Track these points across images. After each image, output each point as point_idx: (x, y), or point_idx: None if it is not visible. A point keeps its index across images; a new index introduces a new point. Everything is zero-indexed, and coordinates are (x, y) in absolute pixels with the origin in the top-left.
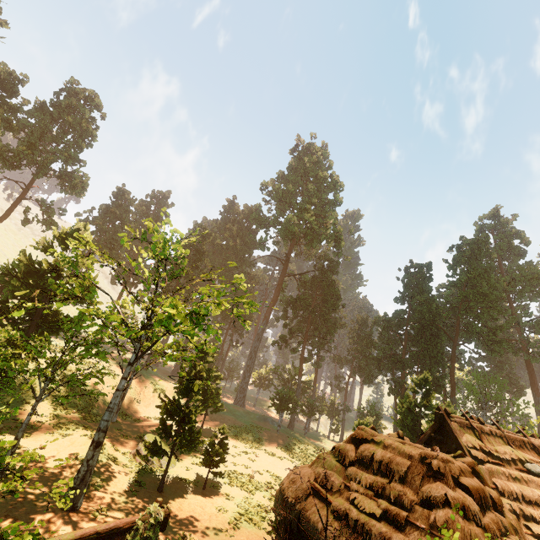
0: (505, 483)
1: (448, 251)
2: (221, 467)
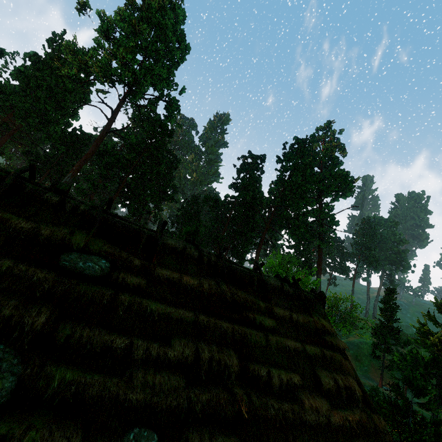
0: None
1: (283, 149)
2: None
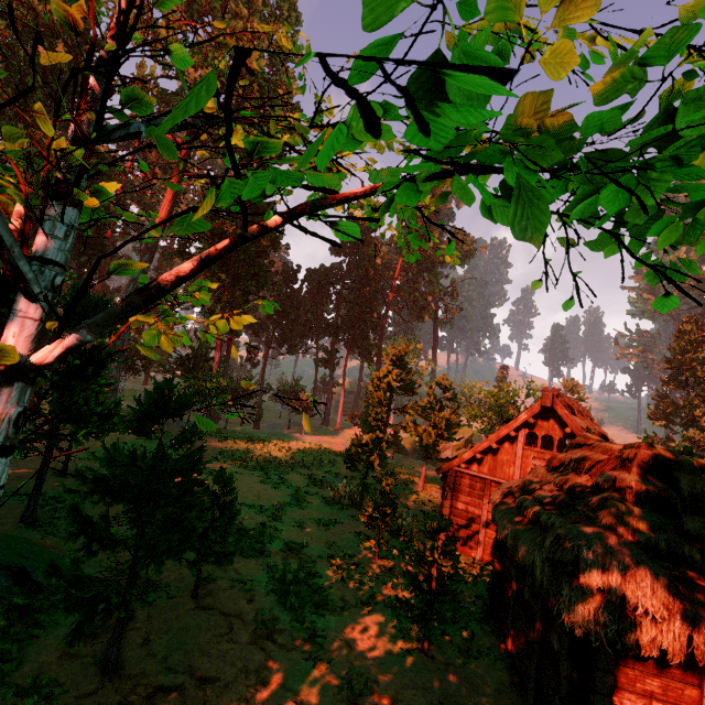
0: None
1: None
2: None
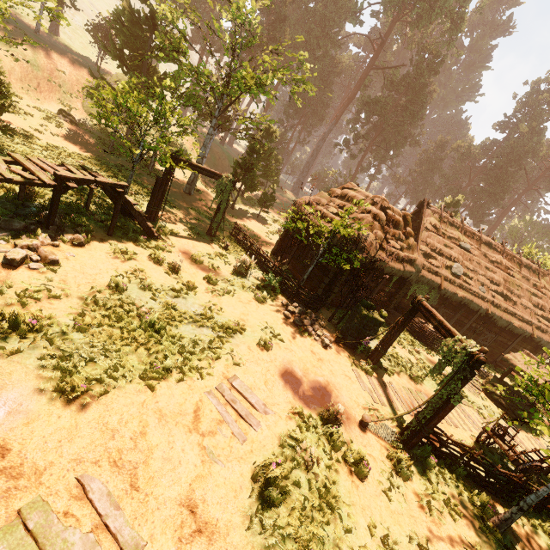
0: (434, 242)
1: None
2: (270, 216)
